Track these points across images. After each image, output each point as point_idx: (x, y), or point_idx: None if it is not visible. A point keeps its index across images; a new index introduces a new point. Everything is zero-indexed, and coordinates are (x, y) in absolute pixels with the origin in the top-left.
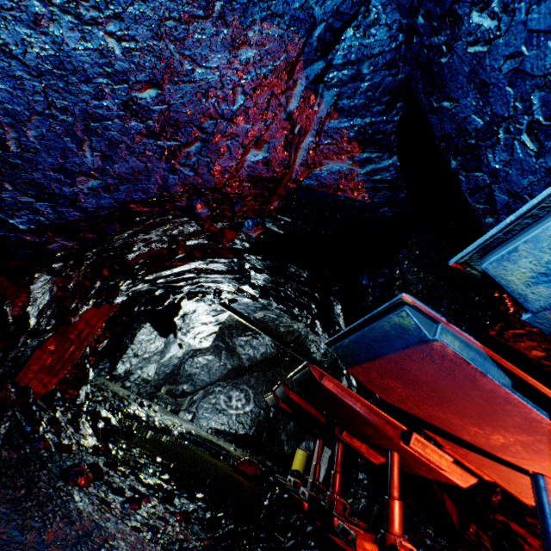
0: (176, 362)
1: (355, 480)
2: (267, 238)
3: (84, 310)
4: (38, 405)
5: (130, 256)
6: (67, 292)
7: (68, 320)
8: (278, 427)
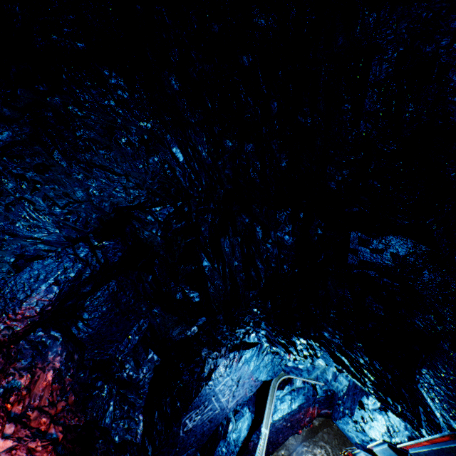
0: None
1: None
2: None
3: None
4: None
5: None
6: None
7: None
8: None
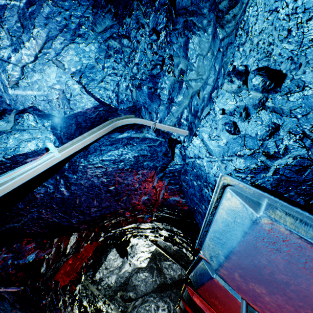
0: (127, 275)
1: None
2: (161, 215)
3: (86, 244)
4: (60, 291)
5: (105, 224)
6: (81, 238)
7: (79, 250)
8: None
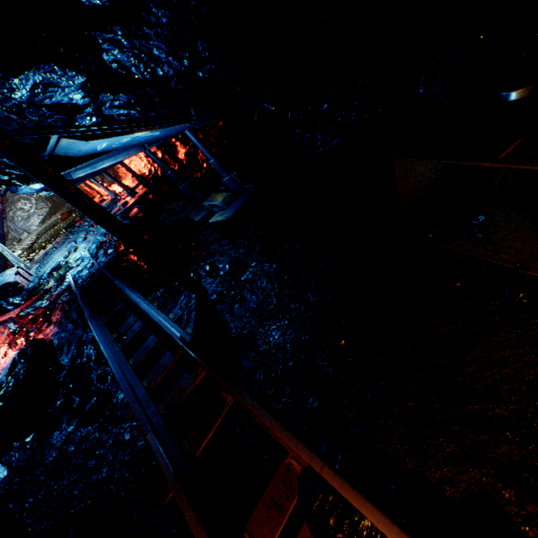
0: None
1: None
2: None
3: None
4: None
5: None
6: None
7: None
8: None
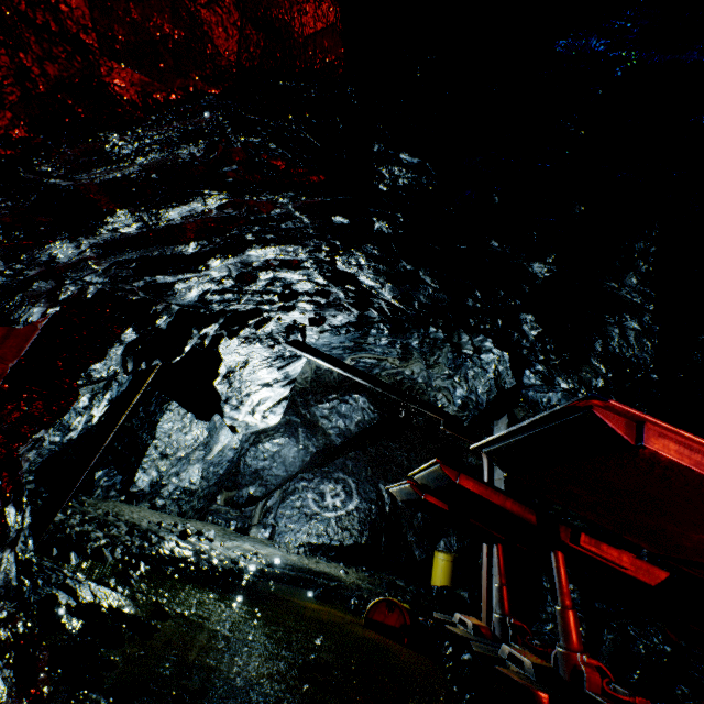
0: (232, 456)
1: (550, 594)
2: None
3: None
4: None
5: None
6: None
7: None
8: (400, 525)
